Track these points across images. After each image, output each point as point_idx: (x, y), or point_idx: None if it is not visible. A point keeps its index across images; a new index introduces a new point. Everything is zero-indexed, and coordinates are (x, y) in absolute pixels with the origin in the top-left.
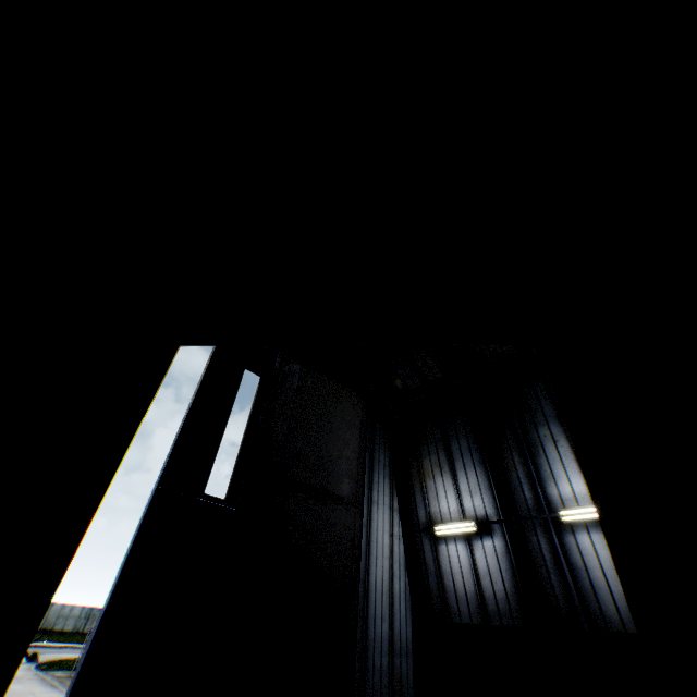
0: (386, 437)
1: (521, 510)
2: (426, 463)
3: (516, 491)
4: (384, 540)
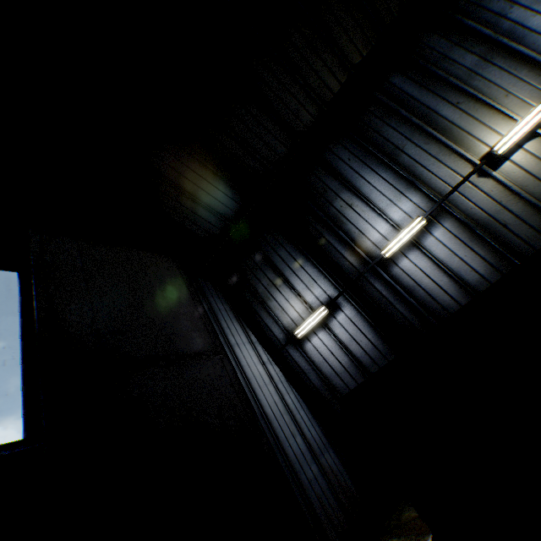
0: (215, 288)
1: (352, 274)
2: (261, 290)
3: (342, 262)
4: (260, 371)
